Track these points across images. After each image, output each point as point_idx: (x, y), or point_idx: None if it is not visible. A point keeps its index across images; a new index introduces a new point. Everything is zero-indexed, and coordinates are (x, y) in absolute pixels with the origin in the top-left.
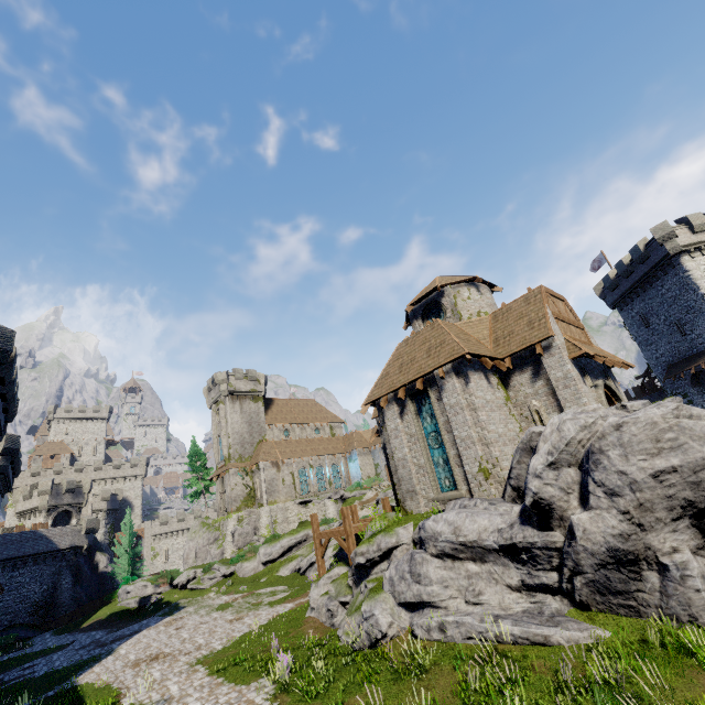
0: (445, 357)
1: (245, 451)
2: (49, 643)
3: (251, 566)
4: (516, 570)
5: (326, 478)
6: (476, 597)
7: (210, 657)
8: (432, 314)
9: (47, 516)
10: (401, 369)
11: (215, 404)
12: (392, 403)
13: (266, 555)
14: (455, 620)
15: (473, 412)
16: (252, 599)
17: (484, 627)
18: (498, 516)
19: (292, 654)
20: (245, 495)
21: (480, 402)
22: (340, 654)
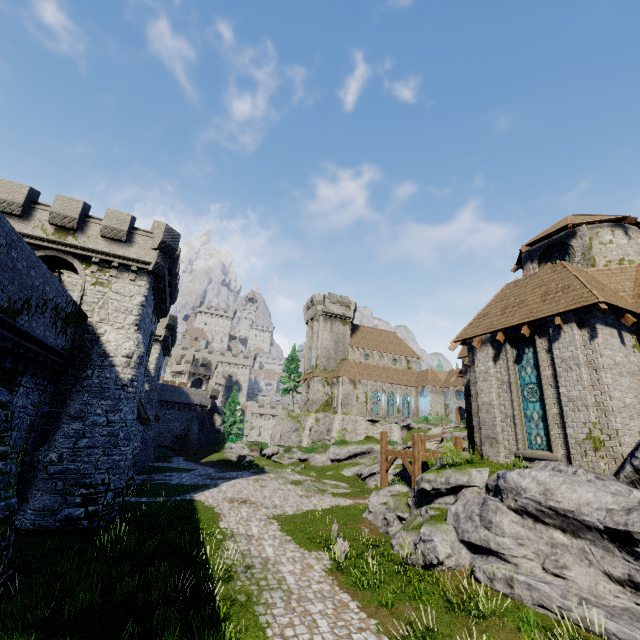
0: (567, 304)
1: (329, 364)
2: (181, 465)
3: (321, 459)
4: (623, 560)
5: (395, 405)
6: (558, 569)
7: (283, 517)
8: (553, 257)
9: (189, 379)
10: (504, 311)
11: (310, 321)
12: (487, 345)
13: (334, 454)
14: (527, 582)
15: (593, 371)
16: (319, 485)
17: (564, 603)
18: (609, 494)
19: (348, 542)
20: (324, 400)
21: (607, 362)
22: (392, 561)
